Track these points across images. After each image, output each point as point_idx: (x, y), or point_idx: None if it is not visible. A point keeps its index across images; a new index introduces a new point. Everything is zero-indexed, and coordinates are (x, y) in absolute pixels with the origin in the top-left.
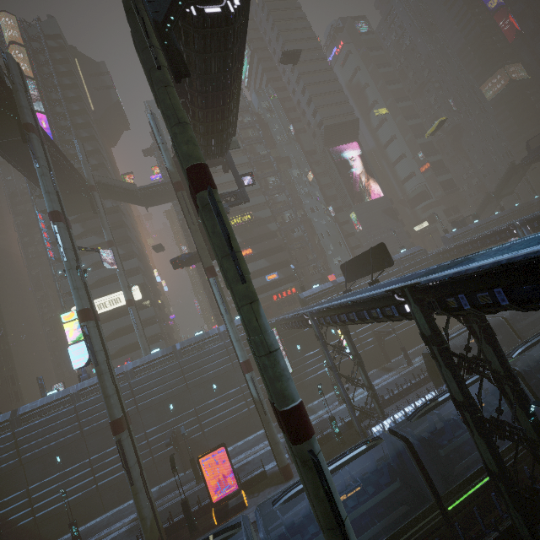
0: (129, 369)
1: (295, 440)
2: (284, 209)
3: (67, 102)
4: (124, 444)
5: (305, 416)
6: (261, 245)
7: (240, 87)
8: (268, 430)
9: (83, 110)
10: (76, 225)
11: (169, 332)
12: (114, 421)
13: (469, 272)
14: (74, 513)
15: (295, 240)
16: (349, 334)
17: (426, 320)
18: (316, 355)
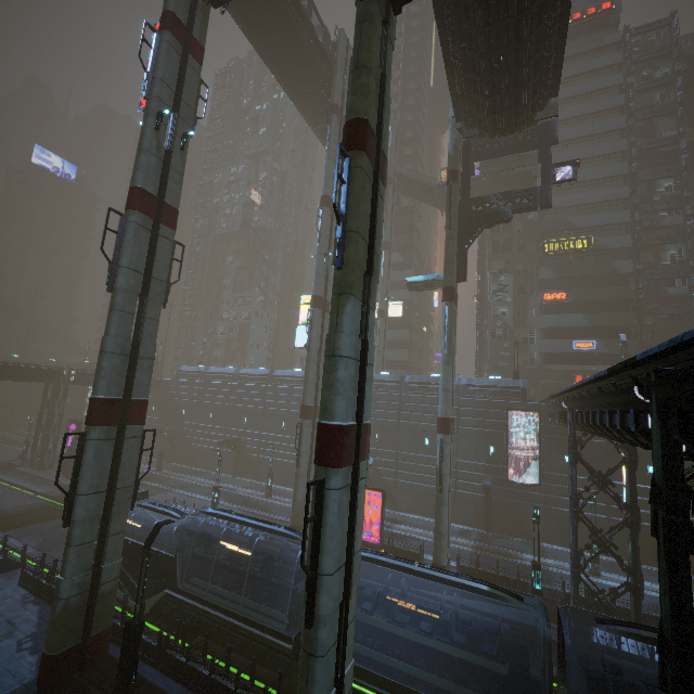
0: None
1: (316, 459)
2: (666, 240)
3: (406, 80)
4: (304, 430)
5: (338, 443)
6: (588, 291)
7: (568, 4)
8: (436, 512)
9: (418, 89)
10: None
11: (422, 366)
12: (304, 406)
13: (686, 339)
14: (280, 472)
15: (669, 299)
16: (633, 467)
17: (663, 451)
18: (594, 486)
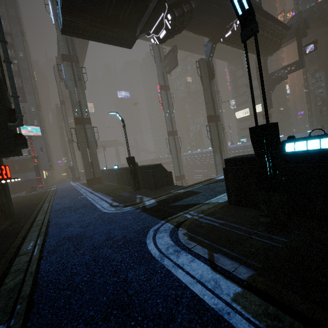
0: (245, 145)
1: None
2: None
3: None
4: None
5: None
6: None
7: (274, 18)
8: None
9: None
10: (240, 70)
11: (284, 126)
12: None
13: None
14: None
15: None
16: None
17: None
18: None
